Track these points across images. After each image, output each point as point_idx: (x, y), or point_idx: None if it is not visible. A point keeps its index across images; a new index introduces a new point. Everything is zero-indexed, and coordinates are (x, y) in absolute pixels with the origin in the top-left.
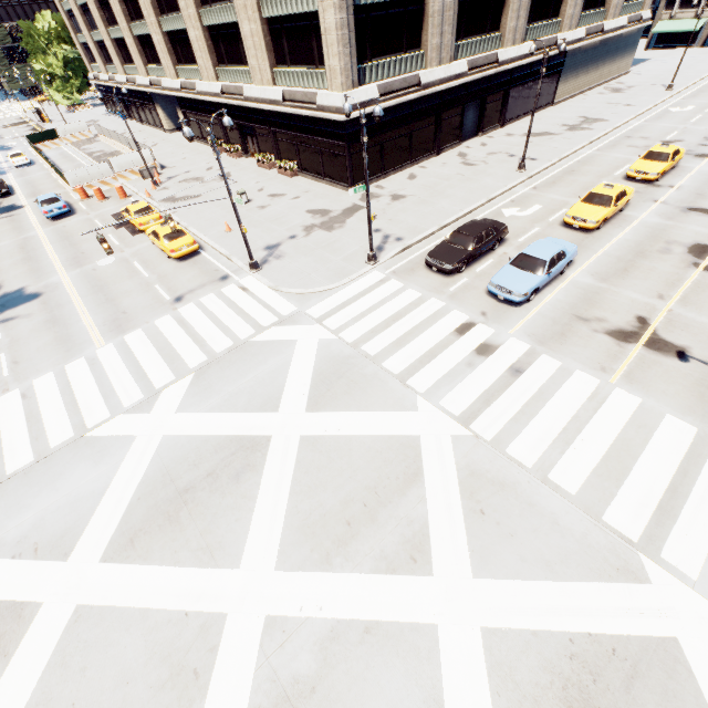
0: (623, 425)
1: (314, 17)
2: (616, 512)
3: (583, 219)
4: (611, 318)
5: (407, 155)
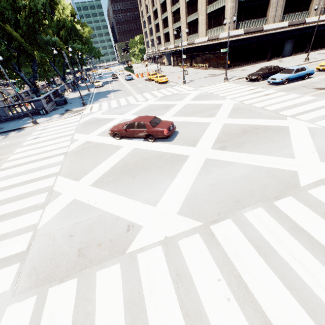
0: (302, 101)
1: (224, 8)
2: (284, 112)
3: (324, 65)
4: (319, 86)
5: (253, 59)
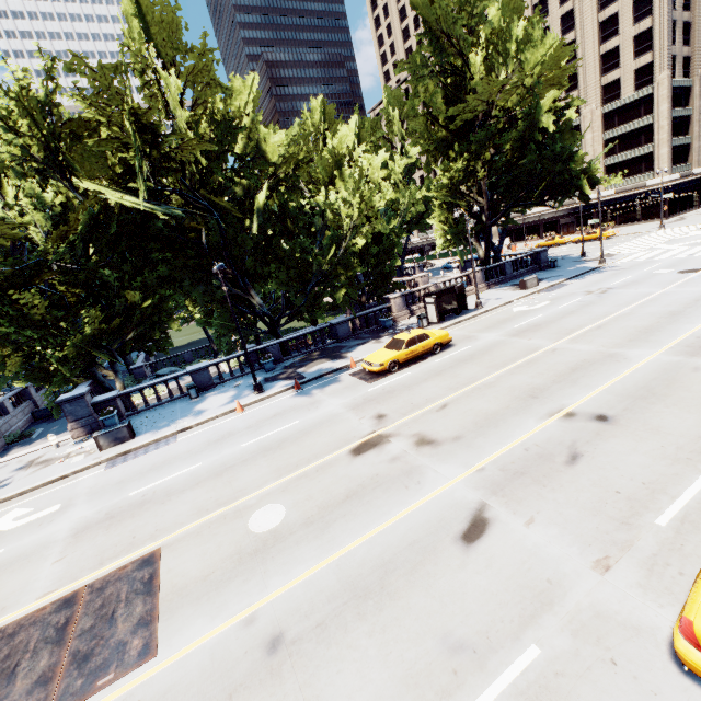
0: None
1: (645, 156)
2: None
3: None
4: None
5: (686, 207)
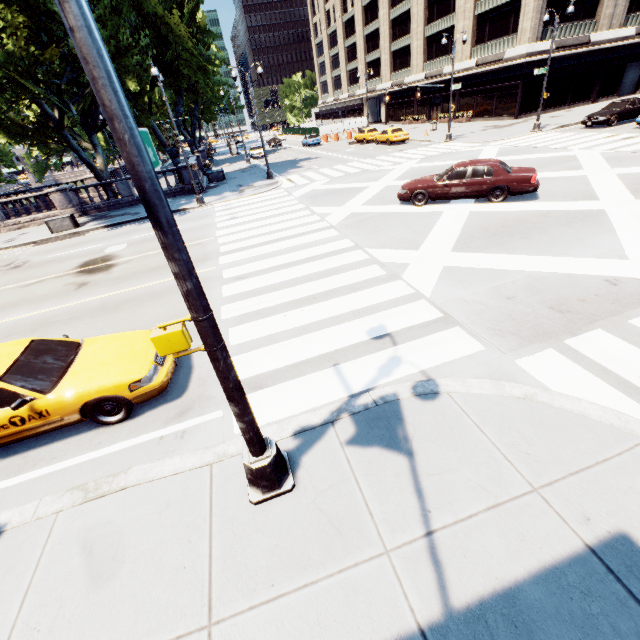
0: None
1: (517, 2)
2: None
3: None
4: None
5: (566, 99)
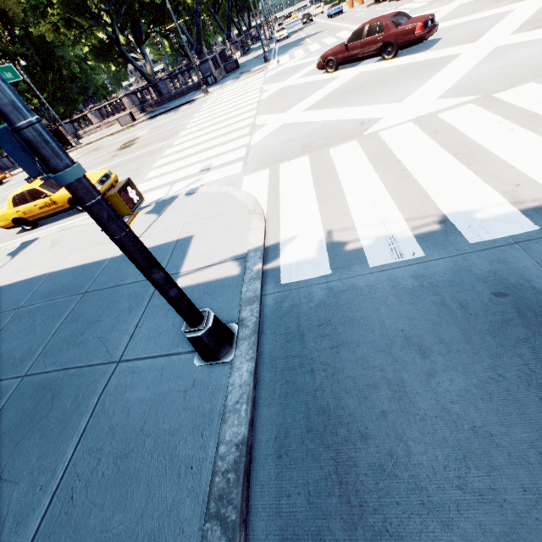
0: None
1: None
2: None
3: None
4: None
5: None
